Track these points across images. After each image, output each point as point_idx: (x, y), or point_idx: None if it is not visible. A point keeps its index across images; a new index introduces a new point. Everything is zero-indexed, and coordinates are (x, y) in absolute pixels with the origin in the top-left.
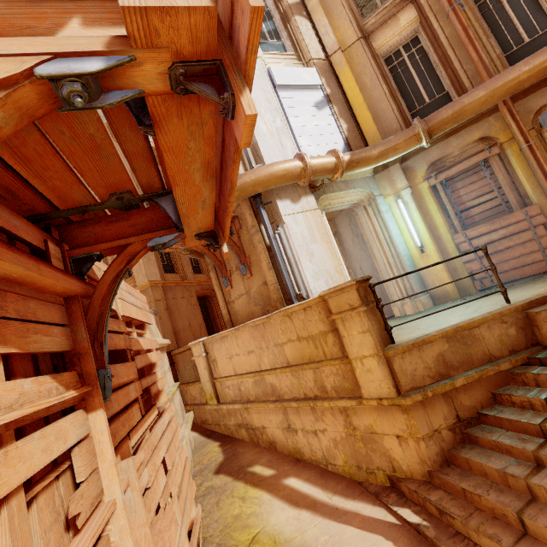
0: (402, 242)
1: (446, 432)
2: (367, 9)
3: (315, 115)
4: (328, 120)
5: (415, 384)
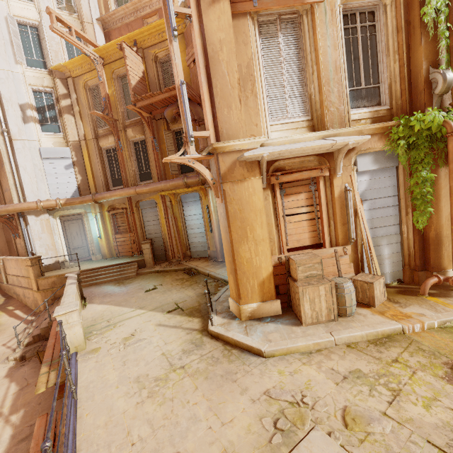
0: (96, 233)
1: (50, 300)
2: (102, 123)
3: (64, 172)
4: (71, 175)
5: (44, 288)
